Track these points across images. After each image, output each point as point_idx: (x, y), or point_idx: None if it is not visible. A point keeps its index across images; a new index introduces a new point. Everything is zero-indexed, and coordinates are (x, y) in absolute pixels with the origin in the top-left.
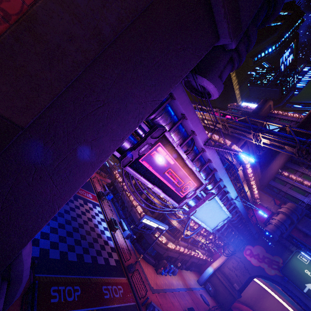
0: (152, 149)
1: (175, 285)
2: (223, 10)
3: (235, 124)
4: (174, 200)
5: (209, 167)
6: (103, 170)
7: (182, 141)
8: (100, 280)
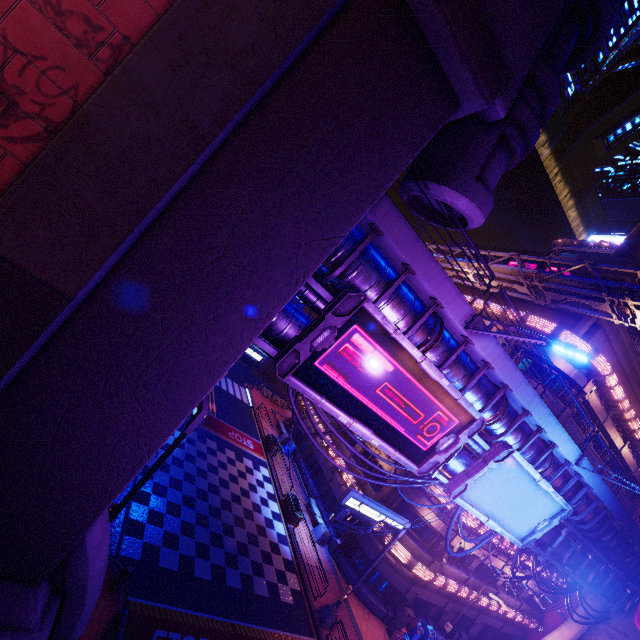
0: (341, 340)
1: None
2: (457, 50)
3: (561, 282)
4: (406, 456)
5: (489, 381)
6: (278, 393)
7: (411, 322)
8: (257, 633)
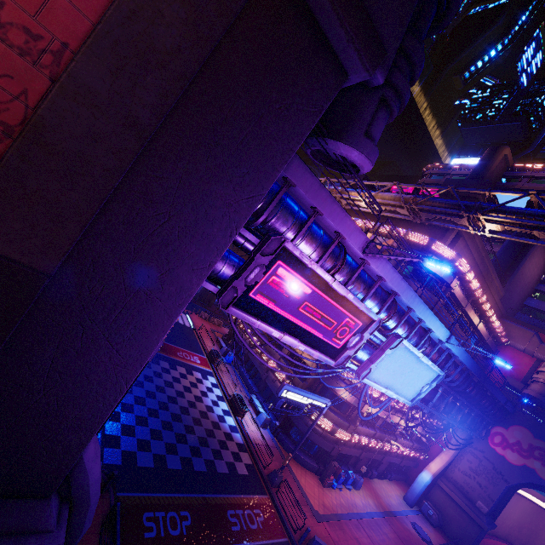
0: (269, 274)
1: (360, 506)
2: (344, 31)
3: (432, 204)
4: (325, 354)
5: (383, 290)
6: (214, 314)
7: (322, 252)
8: (223, 500)
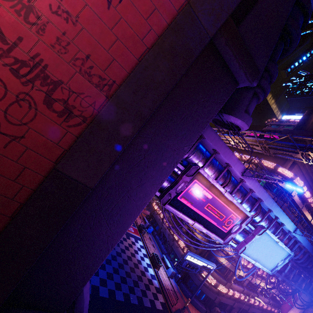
0: (189, 186)
1: None
2: (238, 64)
3: (277, 145)
4: (217, 236)
5: (252, 197)
6: None
7: (217, 174)
8: None
